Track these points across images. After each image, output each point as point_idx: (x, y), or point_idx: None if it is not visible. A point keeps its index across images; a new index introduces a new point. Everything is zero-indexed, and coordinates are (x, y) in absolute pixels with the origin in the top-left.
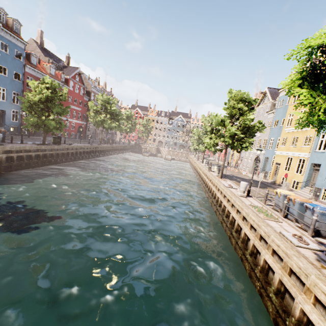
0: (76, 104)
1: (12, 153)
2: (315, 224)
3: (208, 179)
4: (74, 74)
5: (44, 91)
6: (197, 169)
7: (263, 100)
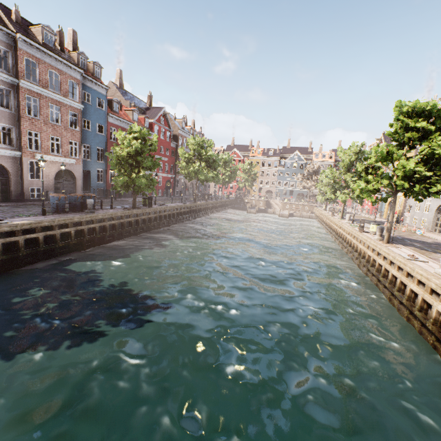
0: (162, 153)
1: (105, 221)
2: None
3: (363, 244)
4: (159, 116)
5: (133, 142)
6: (337, 230)
7: None
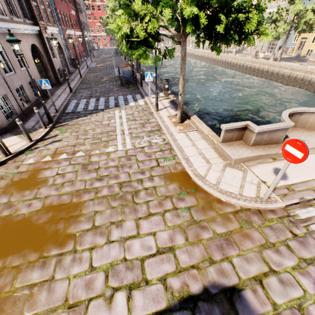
0: (71, 5)
1: None
2: None
3: (264, 65)
4: None
5: None
6: (230, 61)
7: None
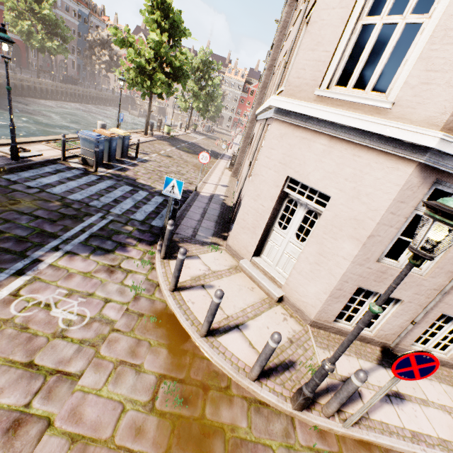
0: None
1: None
2: (63, 146)
3: None
4: None
5: None
6: None
7: None
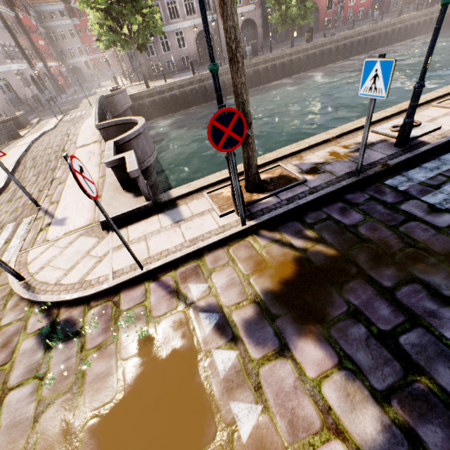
0: None
1: (258, 66)
2: None
3: None
4: None
5: None
6: None
7: None
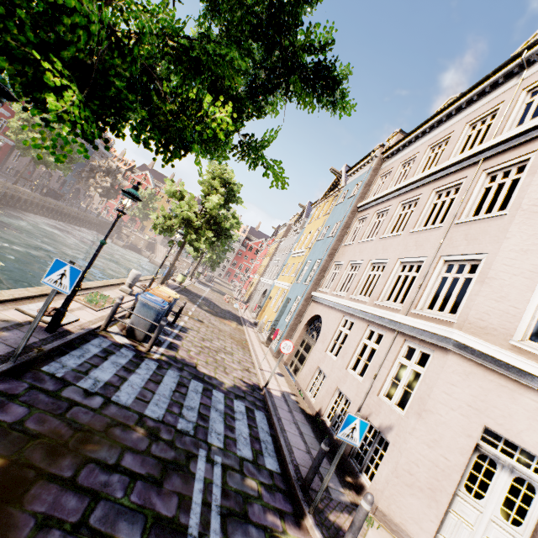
0: None
1: None
2: (114, 311)
3: None
4: None
5: None
6: None
7: (302, 216)
